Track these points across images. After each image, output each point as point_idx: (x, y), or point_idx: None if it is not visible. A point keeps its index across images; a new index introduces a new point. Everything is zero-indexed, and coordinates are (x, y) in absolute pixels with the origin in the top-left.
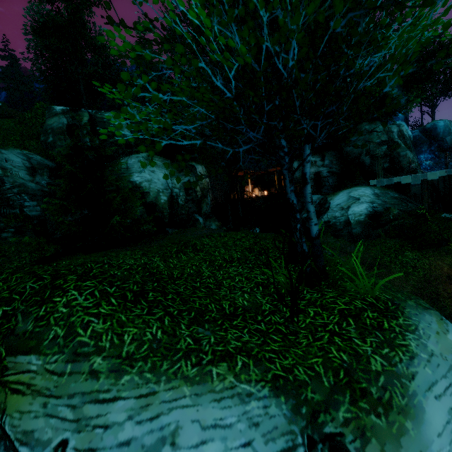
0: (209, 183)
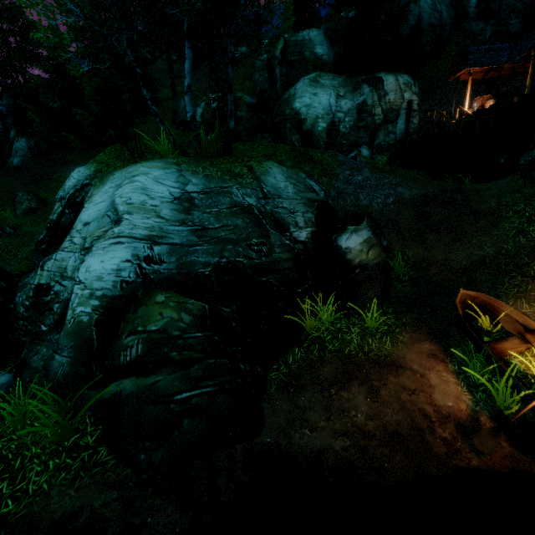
0: (415, 103)
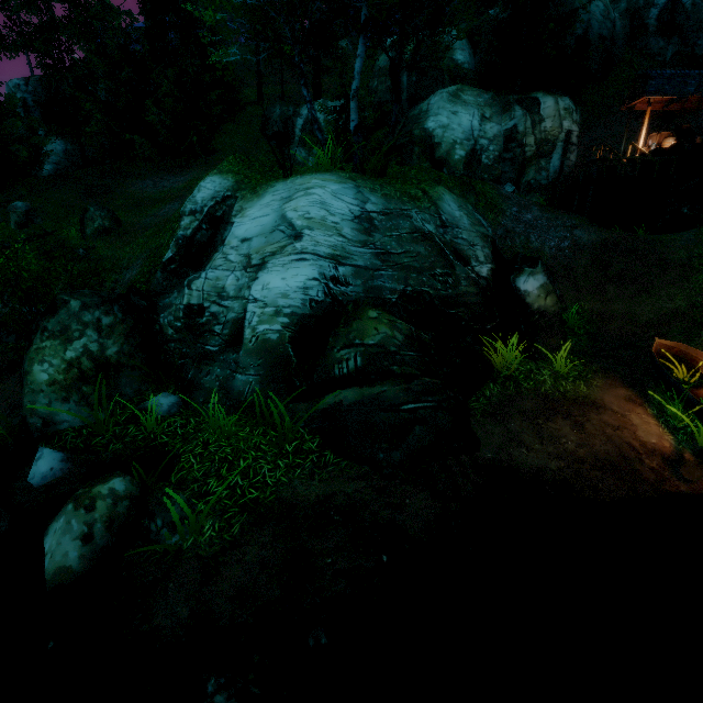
0: (575, 134)
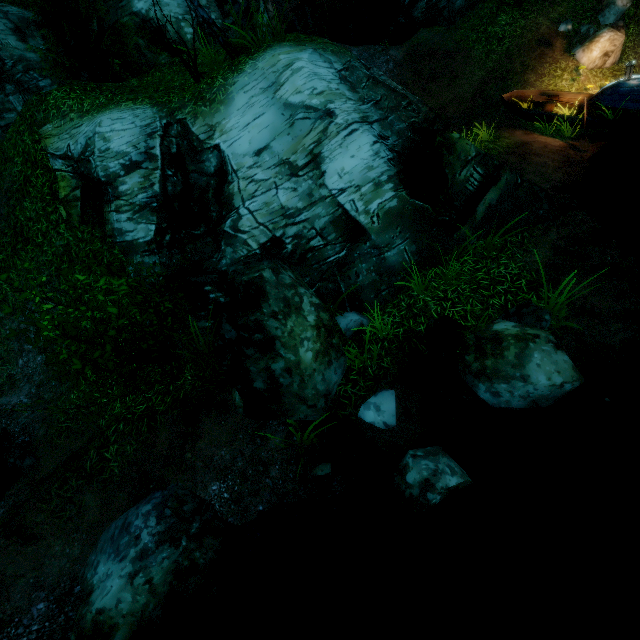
0: None
